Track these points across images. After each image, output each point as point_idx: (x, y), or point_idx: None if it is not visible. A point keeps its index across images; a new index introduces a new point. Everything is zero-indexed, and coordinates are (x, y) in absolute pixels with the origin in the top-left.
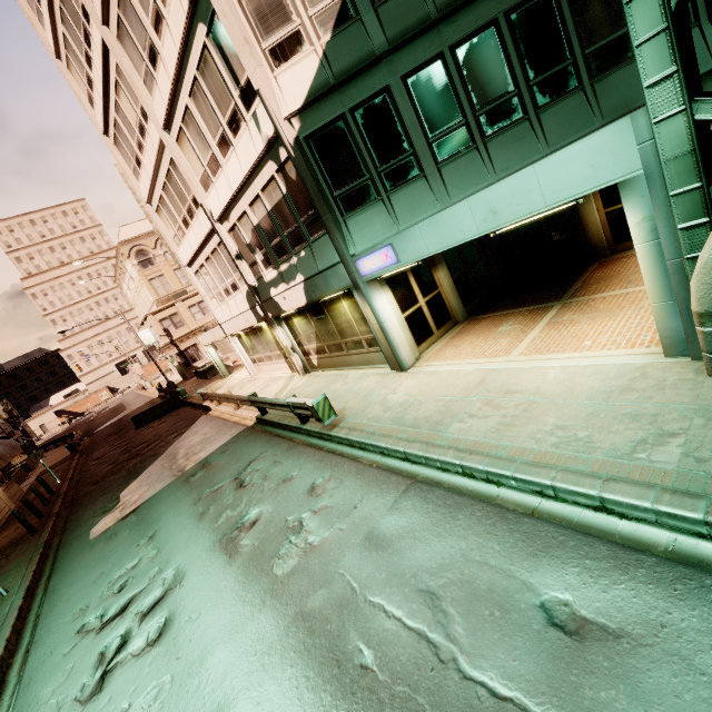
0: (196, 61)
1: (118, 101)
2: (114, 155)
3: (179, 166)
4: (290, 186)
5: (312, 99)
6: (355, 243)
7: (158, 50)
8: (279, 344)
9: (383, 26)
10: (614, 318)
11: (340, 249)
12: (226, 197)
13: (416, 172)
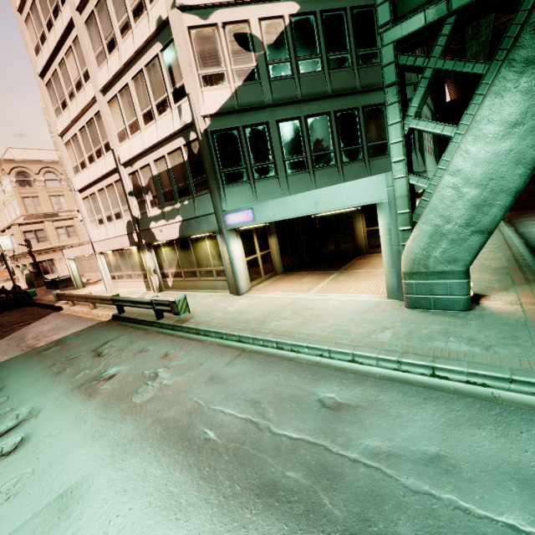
0: (146, 61)
1: (65, 60)
2: (42, 92)
3: (104, 119)
4: (191, 157)
5: (222, 112)
6: (227, 203)
7: (118, 43)
8: (143, 266)
9: (272, 91)
10: (366, 281)
11: (216, 205)
12: (137, 150)
13: (273, 174)
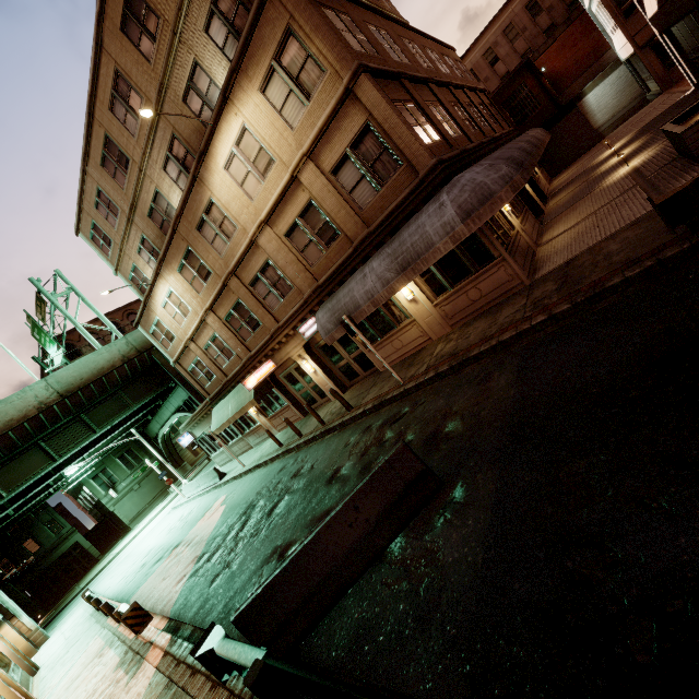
0: None
1: None
2: None
3: None
4: None
5: None
6: None
7: None
8: None
9: None
10: None
11: None
12: None
13: None
